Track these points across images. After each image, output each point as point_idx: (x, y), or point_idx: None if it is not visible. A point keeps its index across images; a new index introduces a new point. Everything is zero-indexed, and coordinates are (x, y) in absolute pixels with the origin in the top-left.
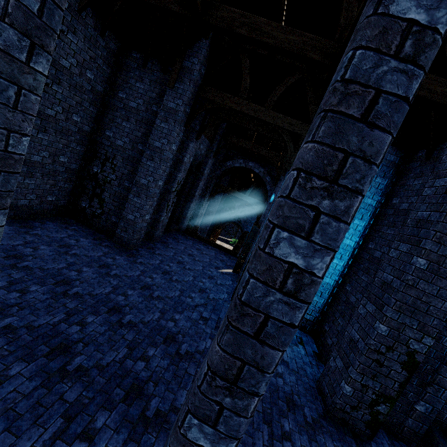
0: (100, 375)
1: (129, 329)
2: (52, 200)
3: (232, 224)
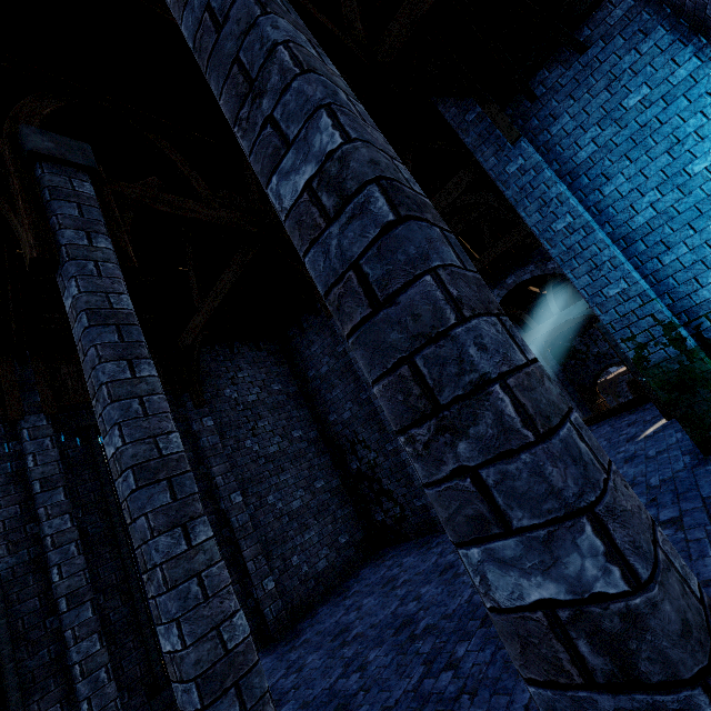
0: None
1: None
2: (347, 541)
3: (622, 377)
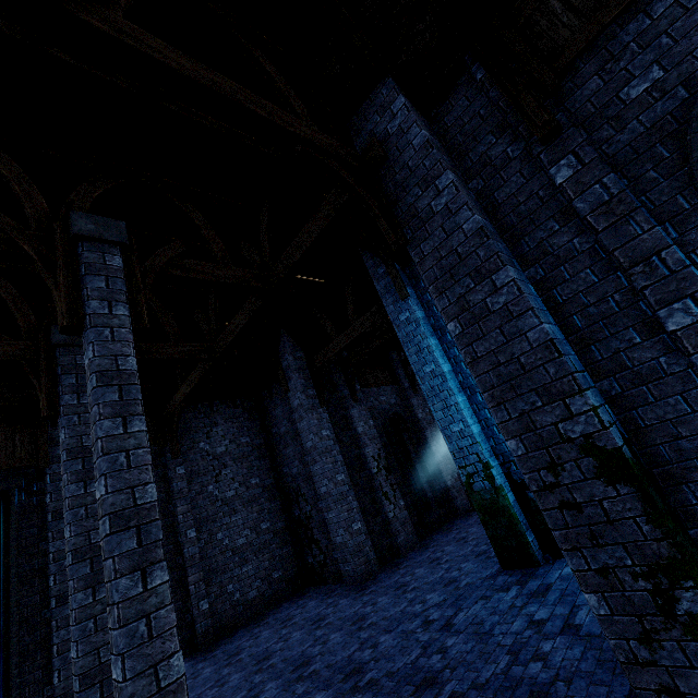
0: None
1: (306, 680)
2: (280, 576)
3: None
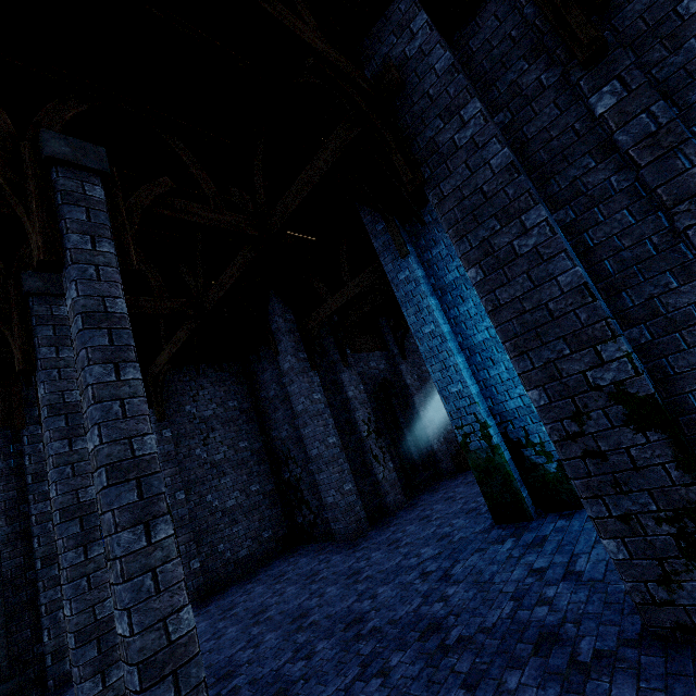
0: (249, 689)
1: (306, 630)
2: (270, 536)
3: None
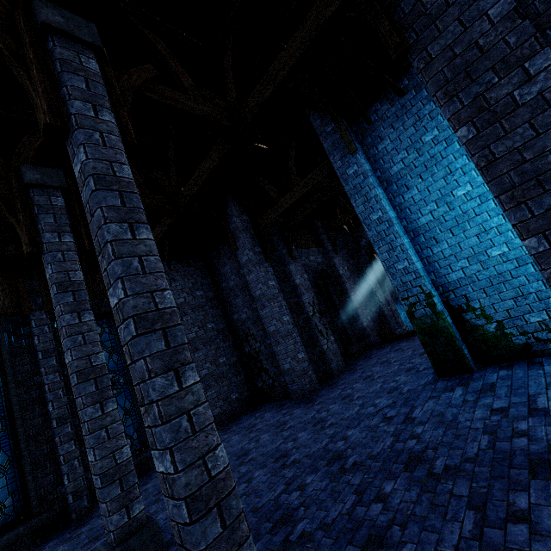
0: (253, 516)
1: (291, 467)
2: (237, 397)
3: None
